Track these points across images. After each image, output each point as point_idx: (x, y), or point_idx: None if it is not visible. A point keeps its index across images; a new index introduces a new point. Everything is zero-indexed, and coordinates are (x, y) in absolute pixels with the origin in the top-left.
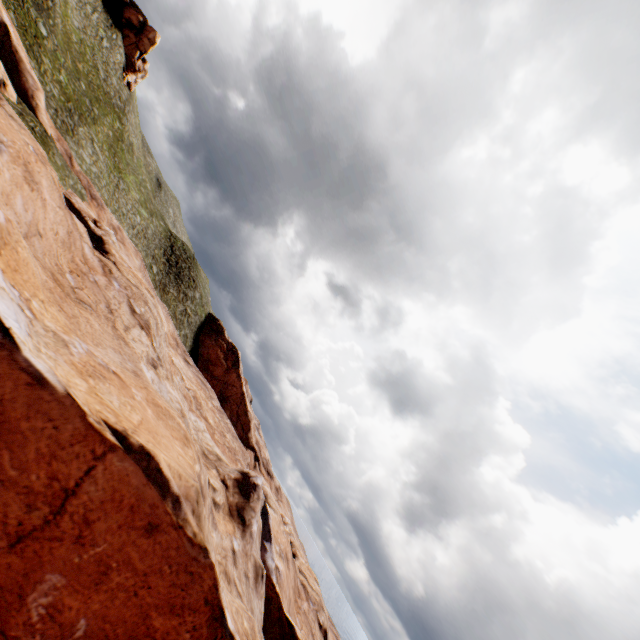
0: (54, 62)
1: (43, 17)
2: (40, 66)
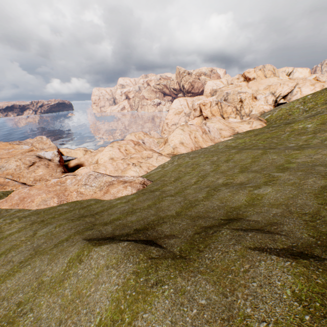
0: (5, 241)
1: (62, 234)
2: (21, 218)
